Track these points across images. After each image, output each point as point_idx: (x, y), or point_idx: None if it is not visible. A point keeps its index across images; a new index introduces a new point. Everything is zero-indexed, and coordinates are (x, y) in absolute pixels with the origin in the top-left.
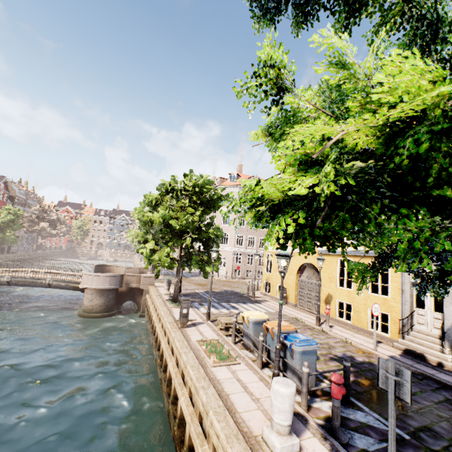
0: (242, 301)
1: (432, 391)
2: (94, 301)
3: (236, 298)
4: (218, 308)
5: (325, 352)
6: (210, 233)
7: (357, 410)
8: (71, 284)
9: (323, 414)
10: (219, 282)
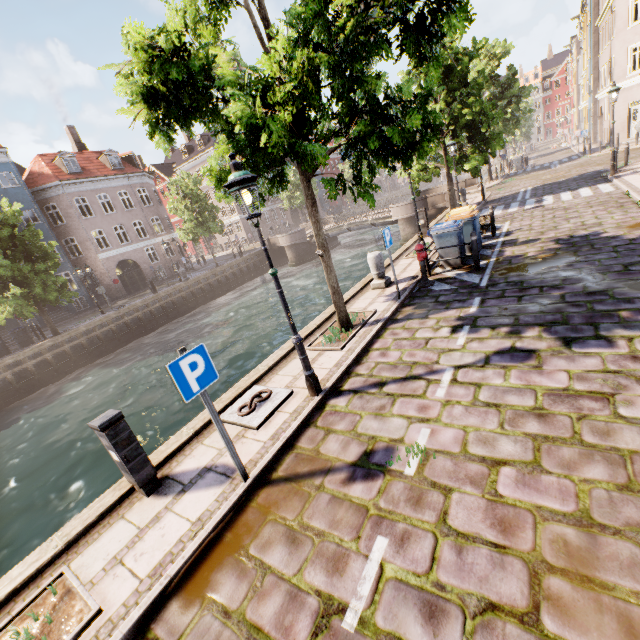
0: (578, 187)
1: (637, 256)
2: (406, 230)
3: (574, 185)
4: (507, 209)
5: (563, 234)
6: (466, 115)
7: (475, 274)
8: (386, 220)
9: (439, 277)
10: (607, 158)
